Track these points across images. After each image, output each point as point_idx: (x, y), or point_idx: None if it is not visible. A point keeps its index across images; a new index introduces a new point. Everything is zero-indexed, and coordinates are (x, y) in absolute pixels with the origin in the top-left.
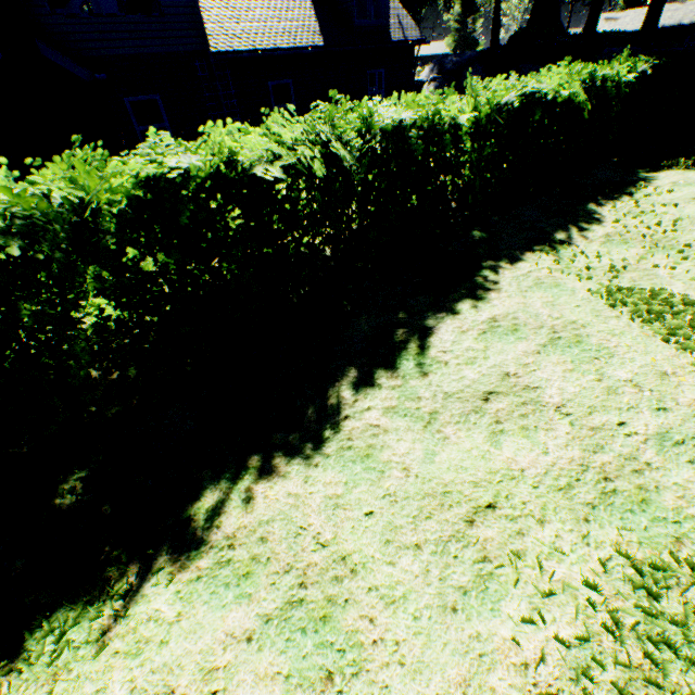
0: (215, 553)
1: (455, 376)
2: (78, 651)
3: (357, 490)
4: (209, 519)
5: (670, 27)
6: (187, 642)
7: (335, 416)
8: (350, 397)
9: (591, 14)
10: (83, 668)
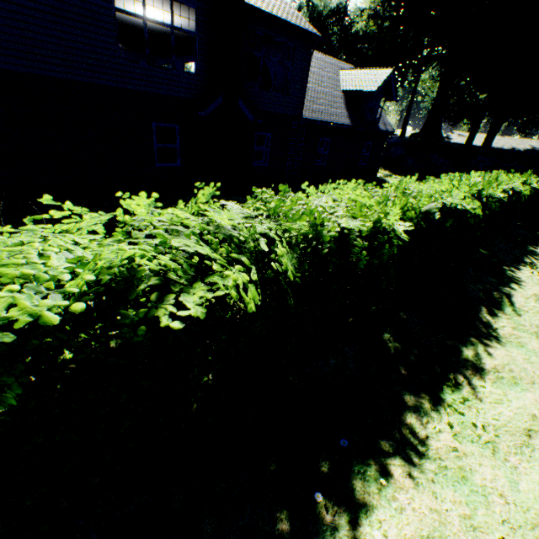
0: (492, 373)
1: (535, 318)
2: (470, 401)
3: (532, 358)
4: (476, 360)
5: (496, 148)
6: (520, 400)
7: (490, 327)
8: (491, 320)
9: (470, 136)
10: (481, 406)
